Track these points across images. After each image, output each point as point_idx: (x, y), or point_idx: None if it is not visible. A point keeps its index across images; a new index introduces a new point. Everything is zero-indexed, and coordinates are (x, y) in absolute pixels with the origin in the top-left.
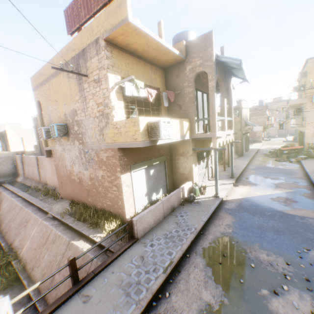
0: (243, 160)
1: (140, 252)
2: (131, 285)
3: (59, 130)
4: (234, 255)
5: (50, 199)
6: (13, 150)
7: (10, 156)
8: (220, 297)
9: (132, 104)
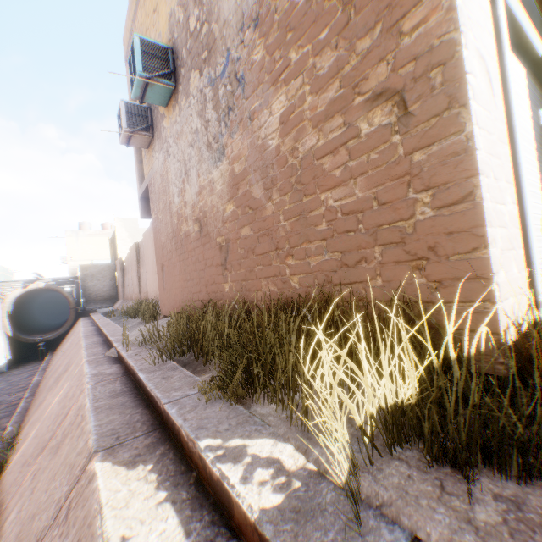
0: None
1: None
2: None
3: (146, 58)
4: None
5: (141, 324)
6: None
7: (109, 264)
8: None
9: None
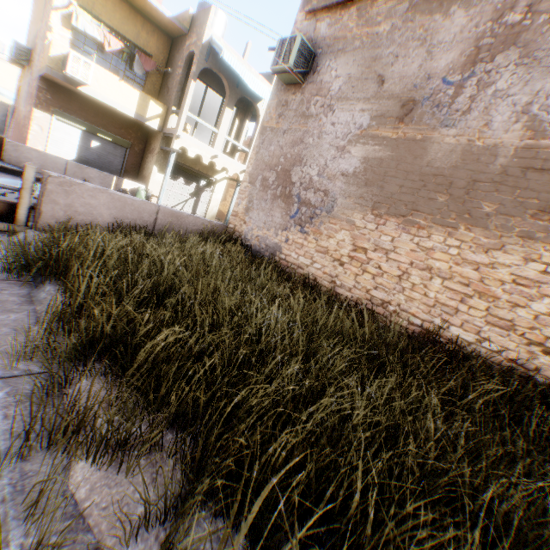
0: None
1: None
2: None
3: (18, 51)
4: None
5: None
6: None
7: (5, 103)
8: None
9: (91, 47)
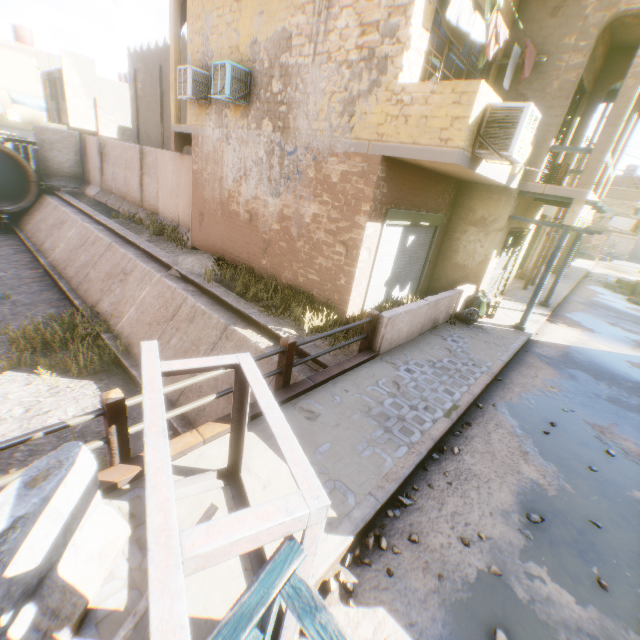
0: (560, 281)
1: (390, 375)
2: (389, 419)
3: (233, 82)
4: (569, 429)
5: (166, 244)
6: (73, 124)
7: (72, 133)
8: (555, 480)
9: (438, 54)
